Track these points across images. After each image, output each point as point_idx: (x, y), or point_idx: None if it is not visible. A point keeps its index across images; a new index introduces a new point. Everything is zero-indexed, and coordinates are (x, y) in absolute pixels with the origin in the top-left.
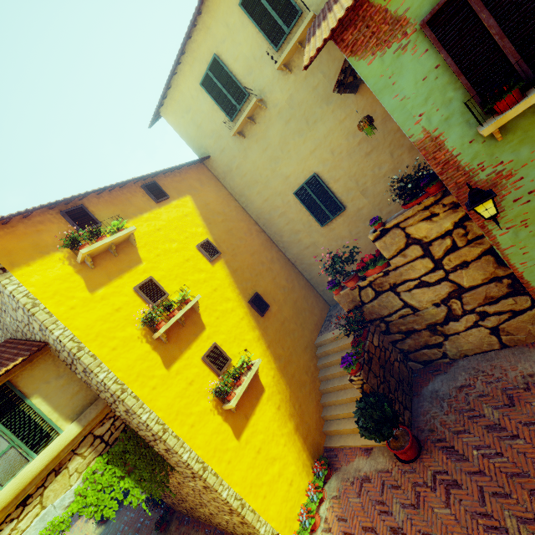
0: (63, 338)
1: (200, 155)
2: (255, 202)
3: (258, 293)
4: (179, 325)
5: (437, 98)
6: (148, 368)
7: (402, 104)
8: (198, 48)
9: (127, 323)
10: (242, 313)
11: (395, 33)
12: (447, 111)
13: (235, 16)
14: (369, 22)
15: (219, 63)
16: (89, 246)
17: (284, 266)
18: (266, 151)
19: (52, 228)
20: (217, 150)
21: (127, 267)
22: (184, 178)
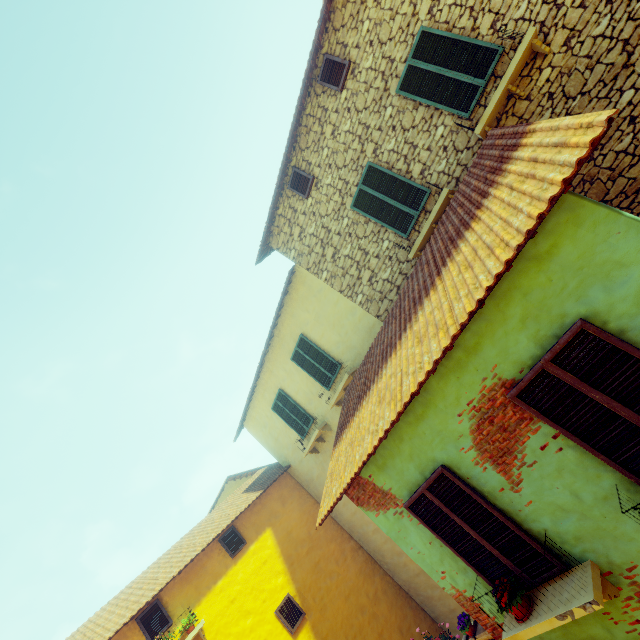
0: None
1: (281, 463)
2: (344, 514)
3: None
4: None
5: (451, 562)
6: None
7: (420, 556)
8: (266, 383)
9: None
10: None
11: (388, 500)
12: (467, 577)
13: (290, 364)
14: (363, 487)
15: (284, 395)
16: None
17: (394, 601)
18: None
19: None
20: (296, 460)
21: None
22: (264, 503)
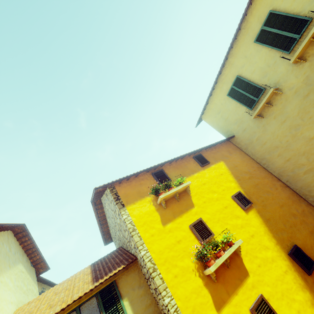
0: (145, 258)
1: (227, 136)
2: (276, 163)
3: (298, 246)
4: (224, 265)
5: None
6: (201, 304)
7: None
8: (225, 77)
9: (184, 255)
10: (284, 265)
11: None
12: None
13: (251, 49)
14: None
15: (240, 79)
16: (164, 193)
17: None
18: (284, 123)
19: (147, 182)
20: (240, 131)
21: (185, 209)
22: (218, 151)
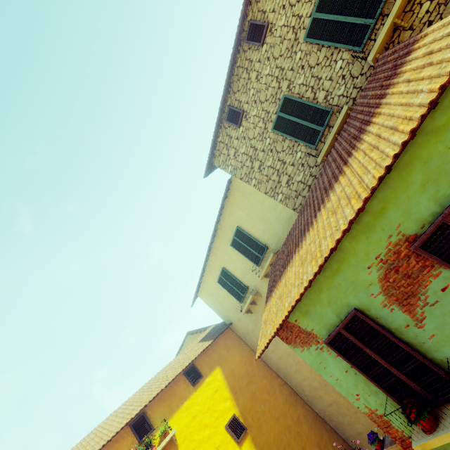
0: None
1: (225, 321)
2: (272, 358)
3: None
4: None
5: (364, 387)
6: None
7: (338, 382)
8: (213, 263)
9: None
10: None
11: (311, 339)
12: (378, 399)
13: (229, 249)
14: (291, 330)
15: (226, 271)
16: None
17: (313, 424)
18: None
19: (123, 444)
20: (236, 319)
21: None
22: (214, 349)
